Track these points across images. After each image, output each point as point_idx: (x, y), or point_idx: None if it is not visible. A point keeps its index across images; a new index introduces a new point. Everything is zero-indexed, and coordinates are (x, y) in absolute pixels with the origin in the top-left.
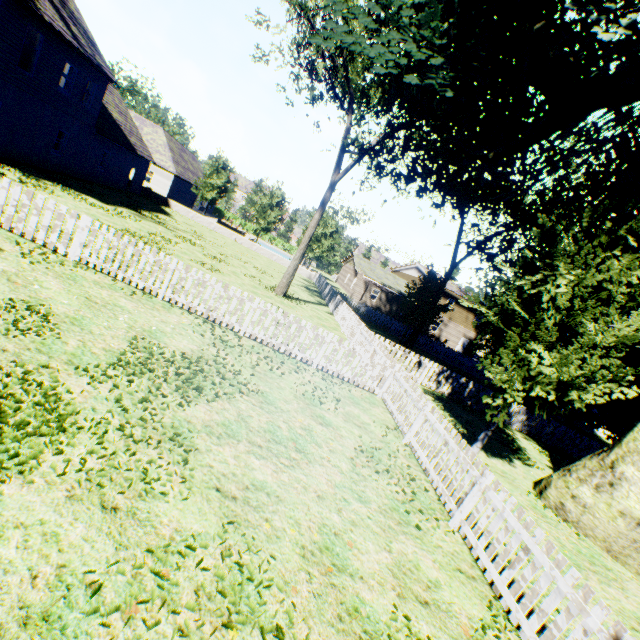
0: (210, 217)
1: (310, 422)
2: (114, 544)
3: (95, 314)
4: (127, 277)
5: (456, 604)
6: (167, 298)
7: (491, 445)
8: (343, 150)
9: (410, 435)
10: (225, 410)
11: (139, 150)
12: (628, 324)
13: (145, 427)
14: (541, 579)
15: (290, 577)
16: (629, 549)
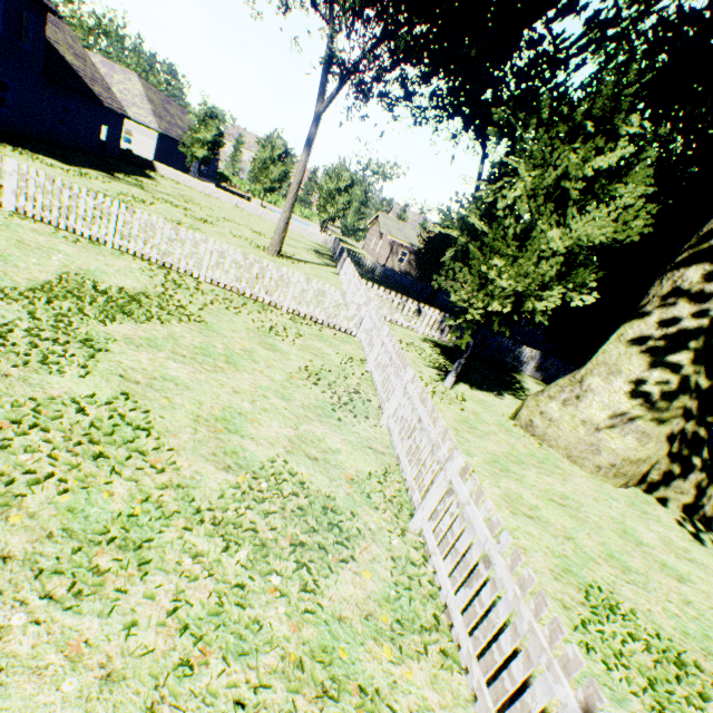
0: (211, 183)
1: (255, 347)
2: None
3: (25, 254)
4: (70, 226)
5: (350, 463)
6: (117, 246)
7: (483, 383)
8: (326, 72)
9: (370, 362)
10: (155, 330)
11: (106, 102)
12: (582, 223)
13: (55, 332)
14: (424, 437)
15: (174, 429)
16: (586, 453)
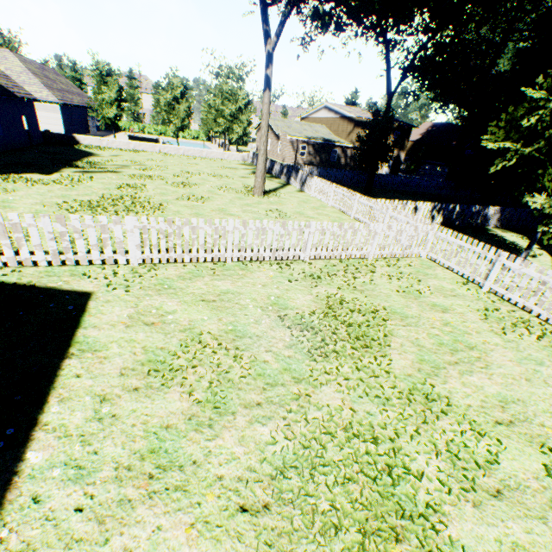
0: (111, 135)
1: (438, 315)
2: (538, 521)
3: (231, 314)
4: (193, 257)
5: None
6: (235, 259)
7: None
8: (265, 5)
9: (489, 284)
10: (403, 346)
11: (15, 91)
12: None
13: (408, 404)
14: None
15: None
16: None
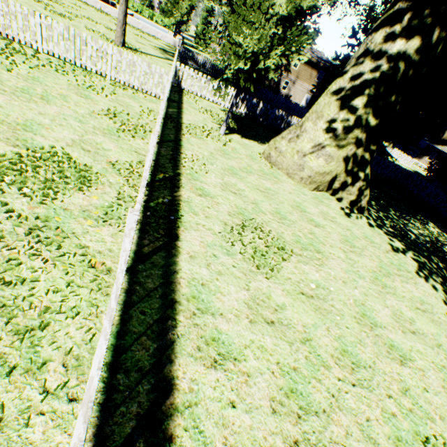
0: None
1: (71, 95)
2: None
3: None
4: None
5: (114, 156)
6: None
7: (254, 137)
8: None
9: None
10: None
11: None
12: None
13: None
14: None
15: None
16: (297, 171)
